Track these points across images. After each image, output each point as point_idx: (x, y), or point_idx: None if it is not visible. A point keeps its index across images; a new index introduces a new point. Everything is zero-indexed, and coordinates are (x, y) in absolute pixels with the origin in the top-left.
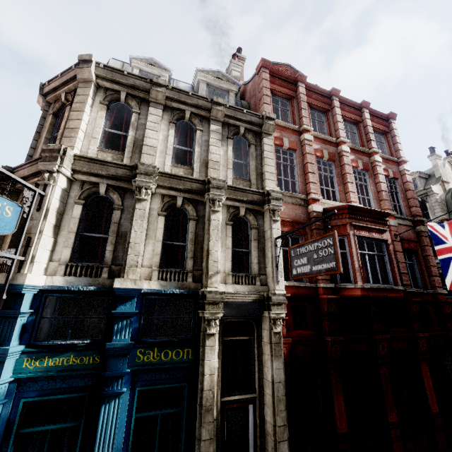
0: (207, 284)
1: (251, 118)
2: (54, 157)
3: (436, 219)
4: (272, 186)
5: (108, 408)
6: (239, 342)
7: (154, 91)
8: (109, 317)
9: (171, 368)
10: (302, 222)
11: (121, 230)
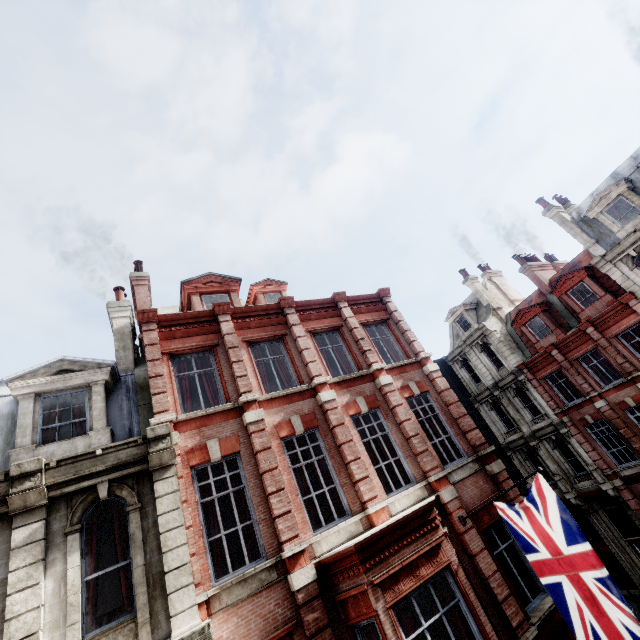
0: None
1: (119, 455)
2: None
3: (511, 364)
4: (186, 605)
5: None
6: None
7: None
8: None
9: None
10: (282, 635)
11: None
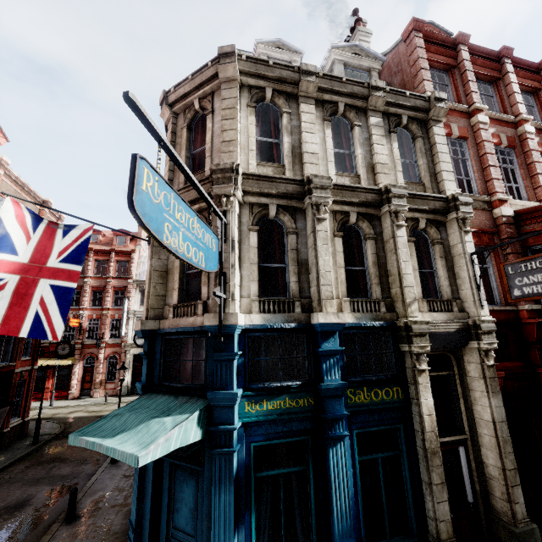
0: (405, 313)
1: (416, 102)
2: (228, 177)
3: None
4: (452, 189)
5: (335, 452)
6: (434, 378)
7: (305, 82)
8: (312, 356)
9: (383, 408)
10: (489, 231)
11: (300, 257)
